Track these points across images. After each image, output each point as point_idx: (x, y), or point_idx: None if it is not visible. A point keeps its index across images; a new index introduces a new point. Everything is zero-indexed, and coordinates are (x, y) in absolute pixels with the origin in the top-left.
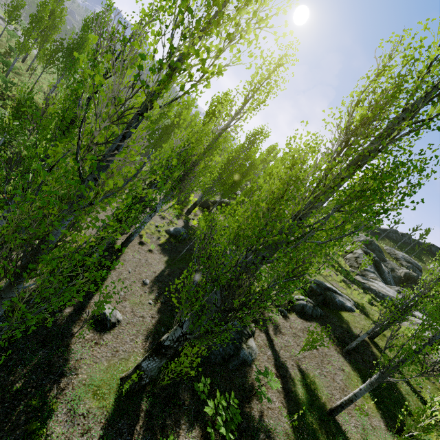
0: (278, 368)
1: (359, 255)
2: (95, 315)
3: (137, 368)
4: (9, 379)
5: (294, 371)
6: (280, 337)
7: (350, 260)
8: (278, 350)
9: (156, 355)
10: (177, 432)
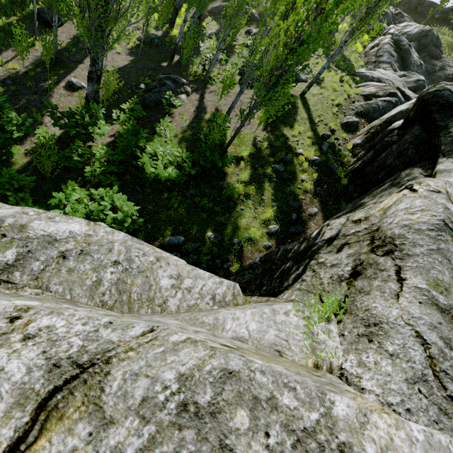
0: (198, 108)
1: (382, 46)
2: (67, 84)
3: (85, 95)
4: (20, 103)
5: (210, 110)
6: (212, 97)
7: (369, 55)
8: (205, 102)
9: (88, 81)
10: (114, 124)
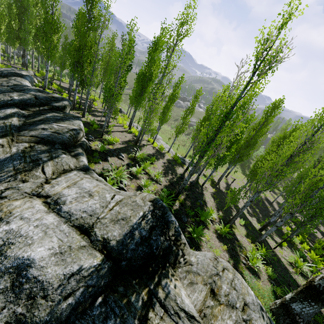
0: None
1: None
2: None
3: None
4: None
5: None
6: None
7: None
8: None
9: None
10: None
